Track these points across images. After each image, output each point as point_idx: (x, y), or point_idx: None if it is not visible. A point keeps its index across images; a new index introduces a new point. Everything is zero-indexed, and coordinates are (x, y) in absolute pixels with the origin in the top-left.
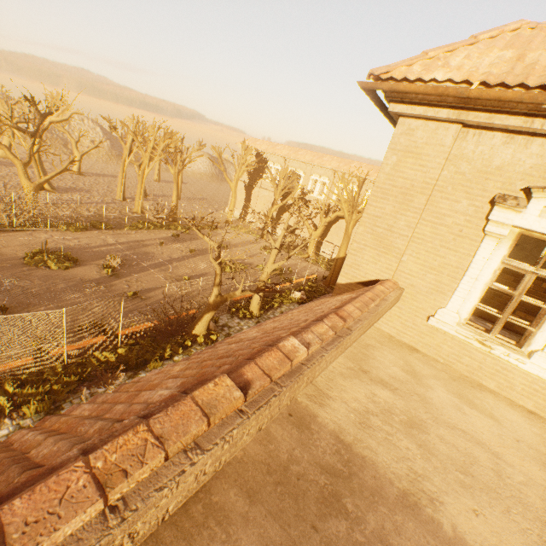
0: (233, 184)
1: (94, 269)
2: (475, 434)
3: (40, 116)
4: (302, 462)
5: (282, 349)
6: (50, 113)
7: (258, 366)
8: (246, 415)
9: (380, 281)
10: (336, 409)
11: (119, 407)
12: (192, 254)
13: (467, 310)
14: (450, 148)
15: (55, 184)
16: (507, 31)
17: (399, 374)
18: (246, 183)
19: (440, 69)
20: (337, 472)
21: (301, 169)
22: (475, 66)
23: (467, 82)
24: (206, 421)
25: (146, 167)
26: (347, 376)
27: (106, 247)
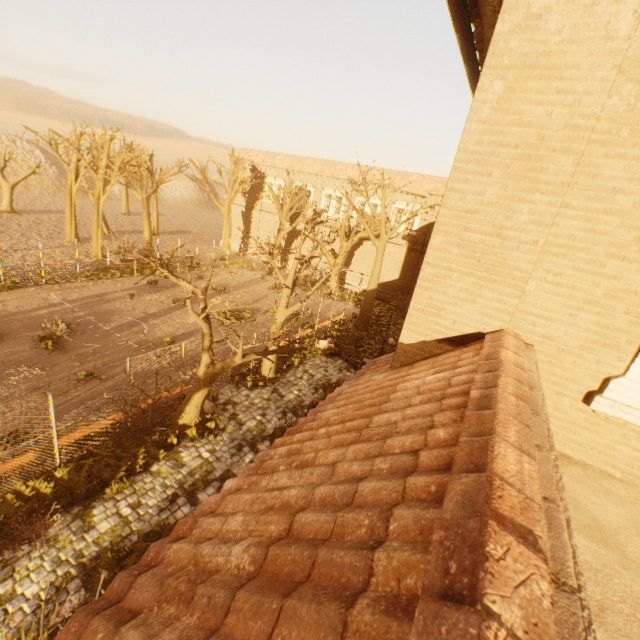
0: (225, 209)
1: (25, 343)
2: None
3: None
4: None
5: None
6: None
7: None
8: None
9: (487, 336)
10: None
11: None
12: (177, 305)
13: None
14: (628, 40)
15: None
16: None
17: (580, 547)
18: (243, 207)
19: None
20: None
21: (310, 183)
22: None
23: None
24: None
25: (101, 194)
26: None
27: (47, 310)
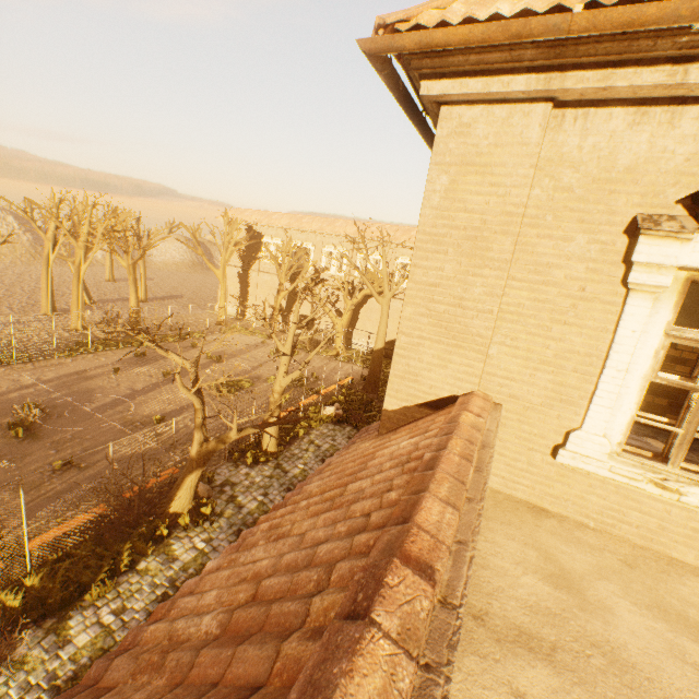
0: (219, 271)
1: None
2: None
3: None
4: None
5: None
6: None
7: None
8: None
9: (459, 399)
10: None
11: None
12: (167, 378)
13: (619, 428)
14: (538, 146)
15: None
16: None
17: (543, 595)
18: (239, 268)
19: None
20: None
21: (309, 241)
22: None
23: (558, 12)
24: None
25: (81, 262)
26: None
27: (18, 392)
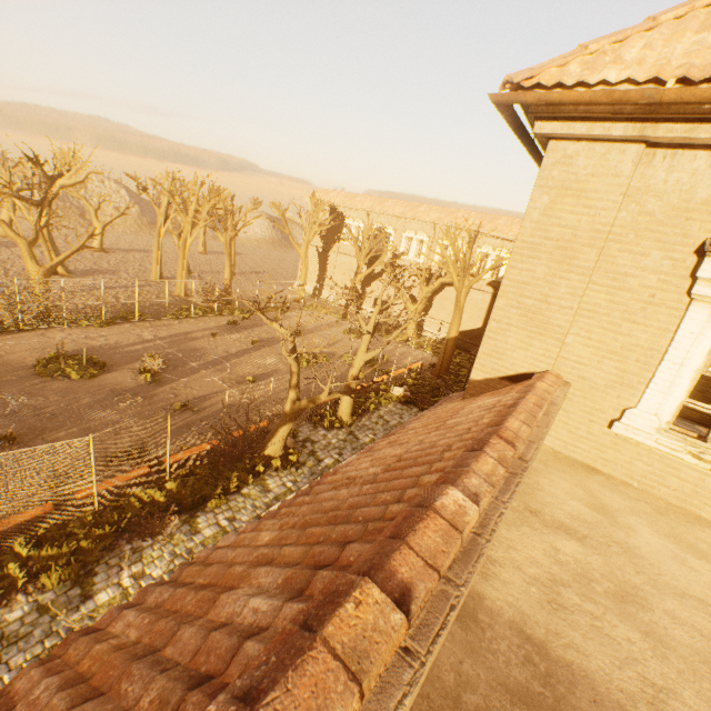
0: (302, 251)
1: (128, 375)
2: None
3: (47, 179)
4: (479, 686)
5: (442, 512)
6: (60, 174)
7: (415, 551)
8: (417, 660)
9: (535, 375)
10: (508, 580)
11: (188, 634)
12: (255, 346)
13: (669, 410)
14: (629, 178)
15: (72, 266)
16: (699, 8)
17: (583, 512)
18: (320, 248)
19: (611, 66)
20: (535, 698)
21: (390, 225)
22: (665, 58)
23: (656, 80)
24: (357, 690)
25: (188, 236)
26: (511, 523)
27: (142, 345)
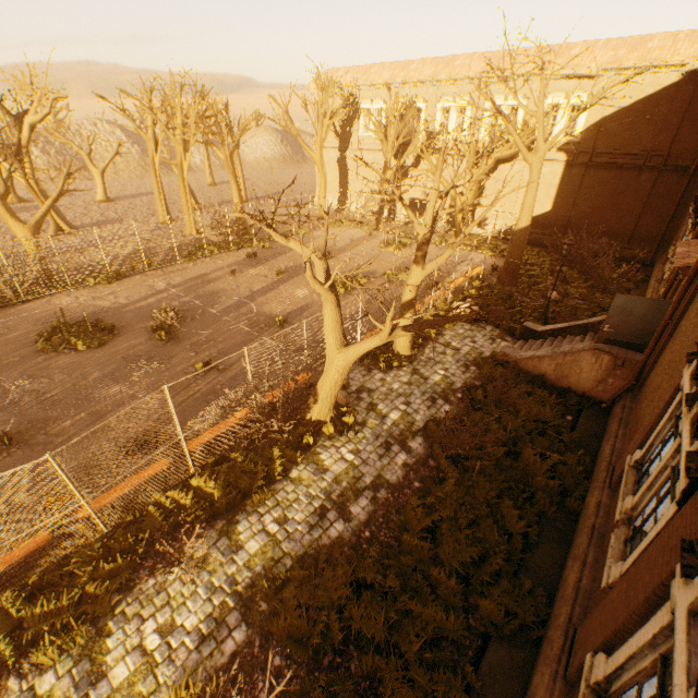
0: (316, 155)
1: (140, 336)
2: None
3: (13, 120)
4: None
5: None
6: (25, 111)
7: None
8: None
9: None
10: None
11: None
12: (281, 279)
13: None
14: None
15: (78, 222)
16: None
17: None
18: (336, 150)
19: None
20: None
21: (419, 96)
22: None
23: None
24: None
25: (182, 160)
26: None
27: (154, 298)
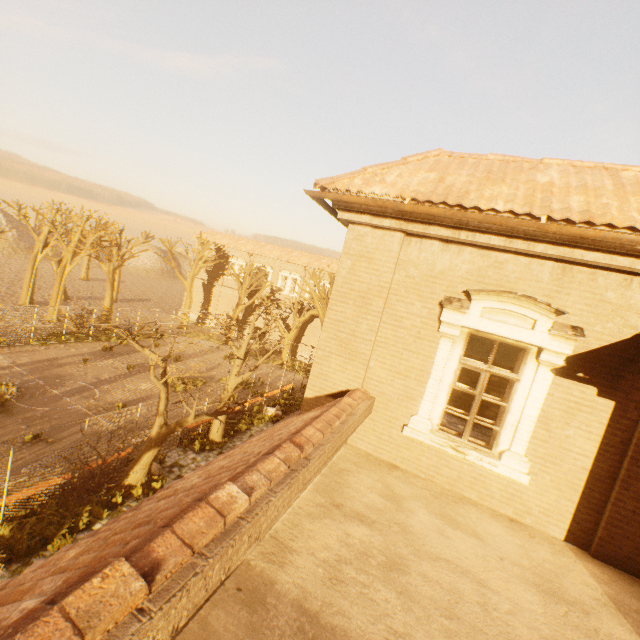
0: (188, 282)
1: None
2: (459, 561)
3: None
4: None
5: (214, 502)
6: None
7: (177, 534)
8: (147, 616)
9: (349, 392)
10: (301, 565)
11: None
12: (130, 372)
13: (437, 415)
14: (397, 253)
15: None
16: (430, 157)
17: (377, 502)
18: (205, 281)
19: (378, 184)
20: None
21: (269, 265)
22: (406, 184)
23: (402, 197)
24: None
25: (68, 264)
26: (316, 516)
27: None
